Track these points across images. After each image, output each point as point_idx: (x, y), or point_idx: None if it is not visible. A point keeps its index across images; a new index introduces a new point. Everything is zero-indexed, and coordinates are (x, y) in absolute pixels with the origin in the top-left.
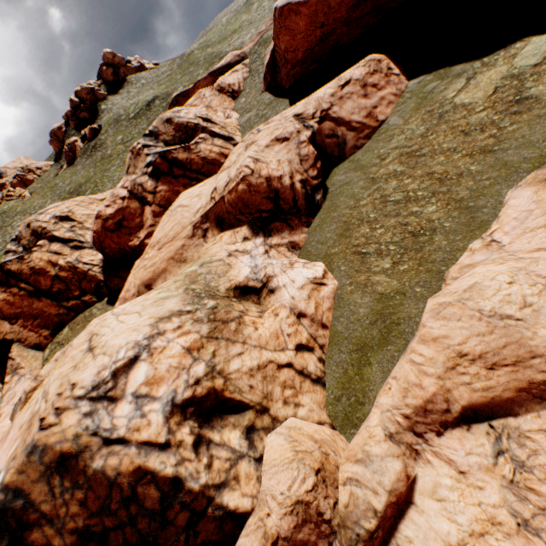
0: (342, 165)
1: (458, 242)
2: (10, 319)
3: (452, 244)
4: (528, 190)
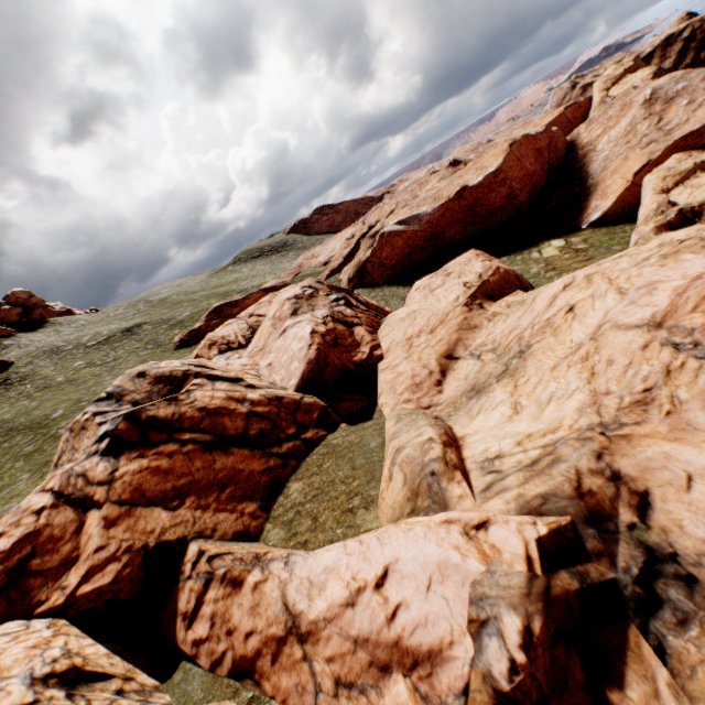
0: None
1: None
2: (164, 501)
3: None
4: None
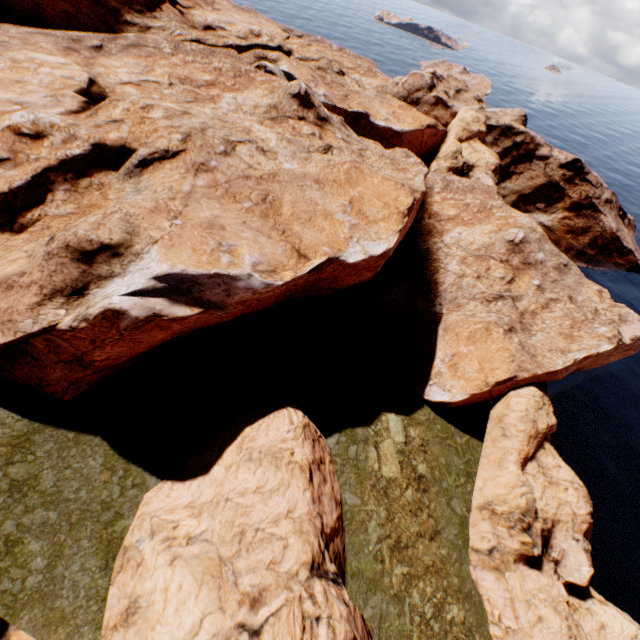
0: (351, 587)
1: (485, 632)
2: None
3: (485, 636)
4: (489, 574)
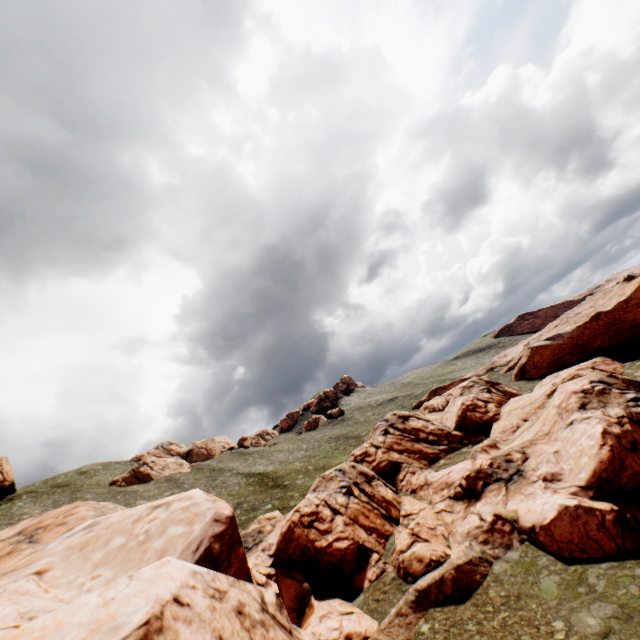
0: None
1: None
2: (397, 451)
3: None
4: None
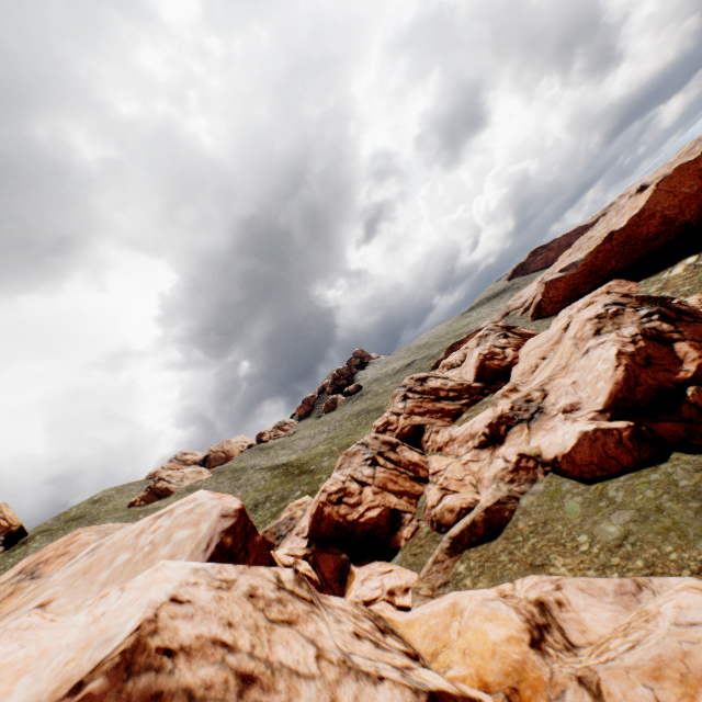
0: None
1: None
2: (419, 415)
3: None
4: None
